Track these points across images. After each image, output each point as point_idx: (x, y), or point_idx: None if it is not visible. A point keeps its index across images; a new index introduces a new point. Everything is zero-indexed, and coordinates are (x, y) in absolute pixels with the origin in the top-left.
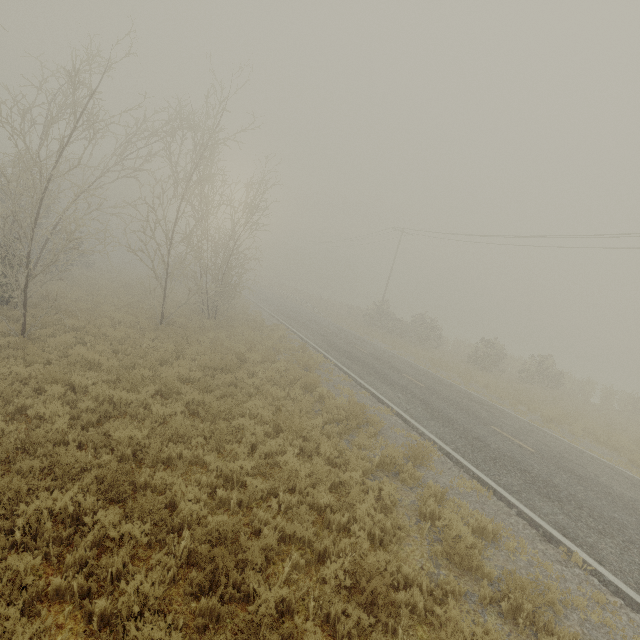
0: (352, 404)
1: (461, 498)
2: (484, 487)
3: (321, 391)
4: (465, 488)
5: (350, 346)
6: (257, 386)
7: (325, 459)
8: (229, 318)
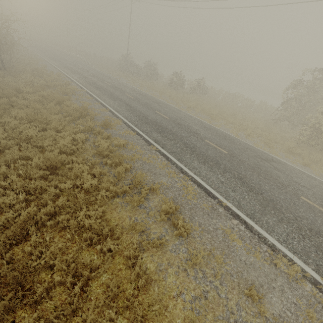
0: (79, 107)
1: (121, 137)
2: (134, 132)
3: (66, 103)
4: (125, 134)
5: (101, 82)
6: (27, 105)
7: (56, 131)
8: (17, 69)
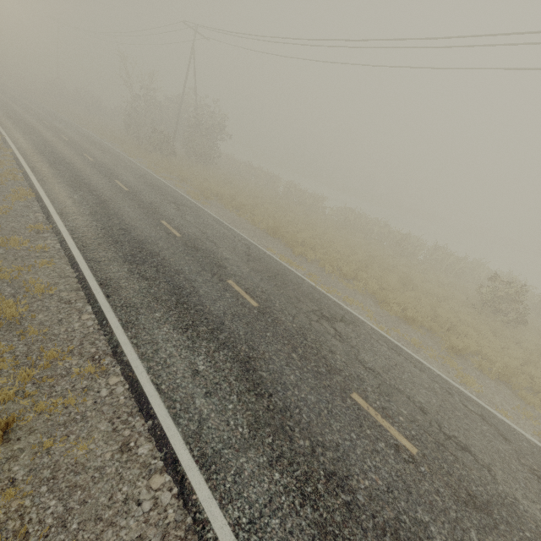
0: None
1: None
2: None
3: None
4: None
5: None
6: None
7: None
8: None
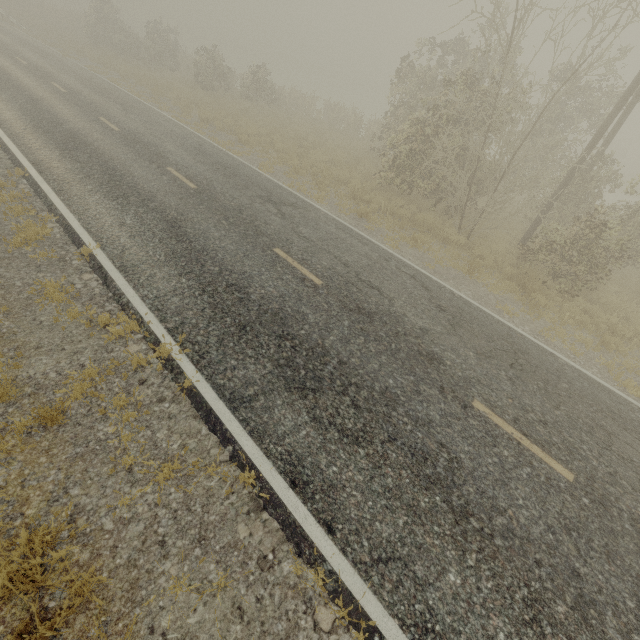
0: None
1: None
2: None
3: None
4: None
5: (4, 57)
6: None
7: None
8: None
